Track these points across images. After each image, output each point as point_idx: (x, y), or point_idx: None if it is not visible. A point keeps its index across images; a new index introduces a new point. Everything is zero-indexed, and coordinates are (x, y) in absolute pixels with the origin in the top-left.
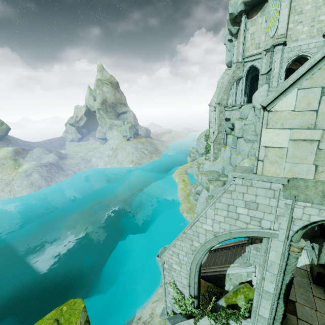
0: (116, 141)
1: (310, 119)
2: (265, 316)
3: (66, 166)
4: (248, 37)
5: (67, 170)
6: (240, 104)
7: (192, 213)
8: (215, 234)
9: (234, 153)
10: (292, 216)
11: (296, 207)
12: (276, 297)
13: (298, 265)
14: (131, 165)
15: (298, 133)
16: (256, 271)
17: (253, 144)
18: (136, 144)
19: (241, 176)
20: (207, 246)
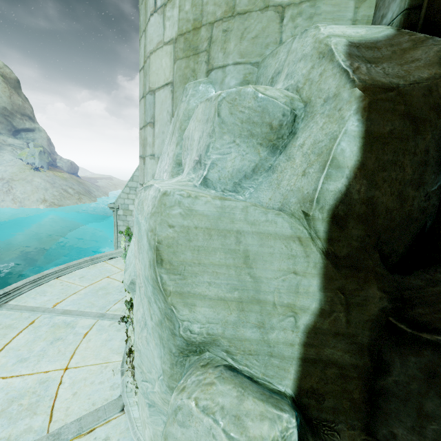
0: (10, 169)
1: None
2: None
3: None
4: None
5: None
6: None
7: None
8: None
9: None
10: None
11: None
12: None
13: None
14: (42, 206)
15: None
16: None
17: None
18: (53, 178)
19: None
20: None
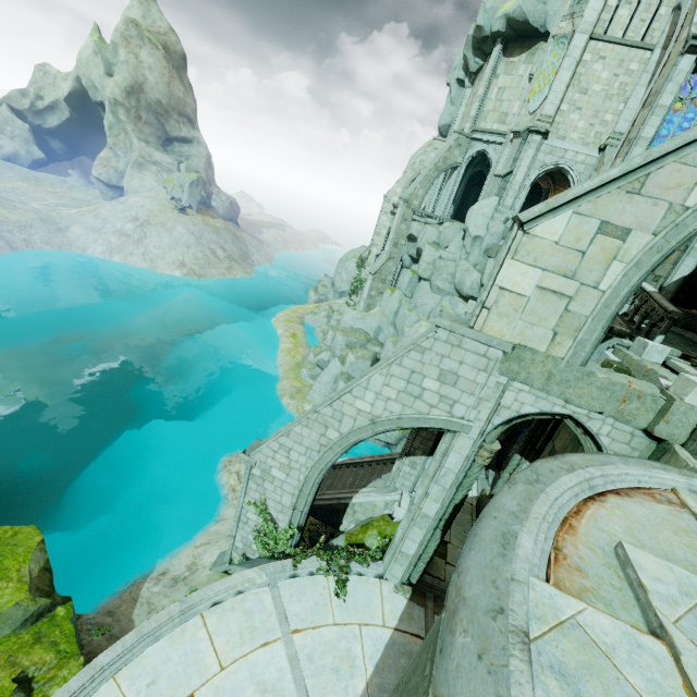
0: (148, 204)
1: (572, 263)
2: (409, 553)
3: None
4: (492, 92)
5: None
6: (443, 218)
7: (302, 399)
8: (373, 419)
9: (406, 305)
10: (500, 402)
11: (510, 390)
12: (434, 525)
13: None
14: (177, 273)
15: (551, 280)
16: (402, 500)
17: (443, 299)
18: (201, 228)
19: (450, 327)
20: (353, 439)
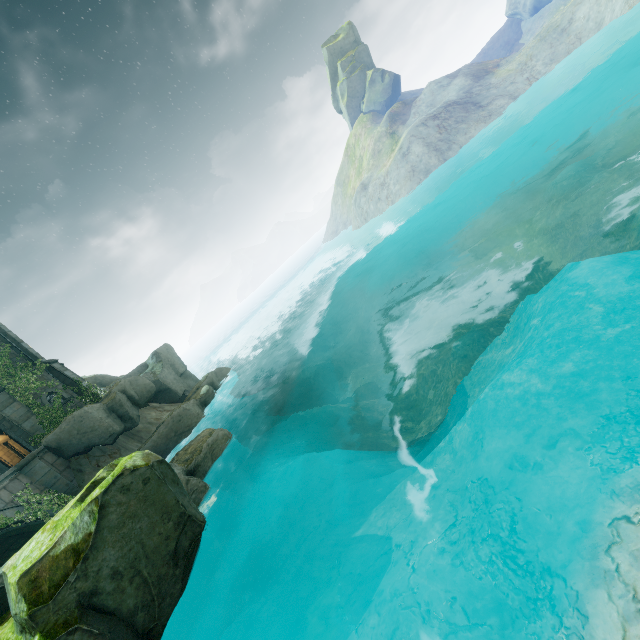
0: None
1: None
2: None
3: (491, 92)
4: None
5: (492, 101)
6: None
7: None
8: None
9: None
10: None
11: None
12: None
13: None
14: None
15: None
16: None
17: None
18: None
19: None
20: None
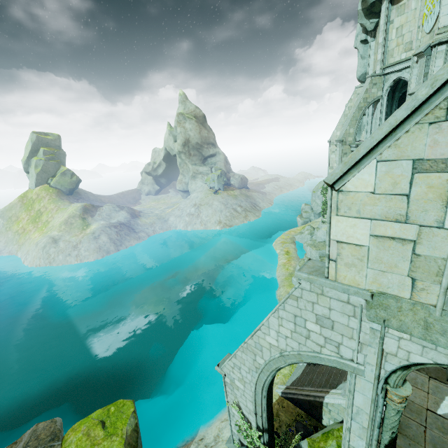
0: (199, 195)
1: (399, 207)
2: None
3: (139, 227)
4: (391, 34)
5: (140, 232)
6: None
7: None
8: (281, 353)
9: None
10: (383, 348)
11: (388, 336)
12: None
13: (441, 411)
14: (218, 228)
15: (383, 227)
16: None
17: None
18: (226, 198)
19: (307, 279)
20: (273, 366)
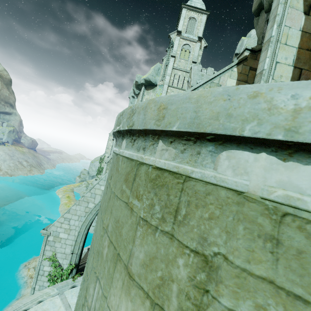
0: None
1: None
2: None
3: None
4: (144, 100)
5: None
6: None
7: None
8: None
9: None
10: None
11: None
12: None
13: None
14: None
15: None
16: None
17: None
18: (14, 151)
19: None
20: None
